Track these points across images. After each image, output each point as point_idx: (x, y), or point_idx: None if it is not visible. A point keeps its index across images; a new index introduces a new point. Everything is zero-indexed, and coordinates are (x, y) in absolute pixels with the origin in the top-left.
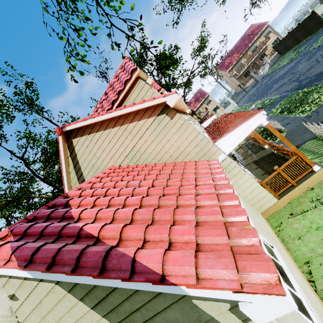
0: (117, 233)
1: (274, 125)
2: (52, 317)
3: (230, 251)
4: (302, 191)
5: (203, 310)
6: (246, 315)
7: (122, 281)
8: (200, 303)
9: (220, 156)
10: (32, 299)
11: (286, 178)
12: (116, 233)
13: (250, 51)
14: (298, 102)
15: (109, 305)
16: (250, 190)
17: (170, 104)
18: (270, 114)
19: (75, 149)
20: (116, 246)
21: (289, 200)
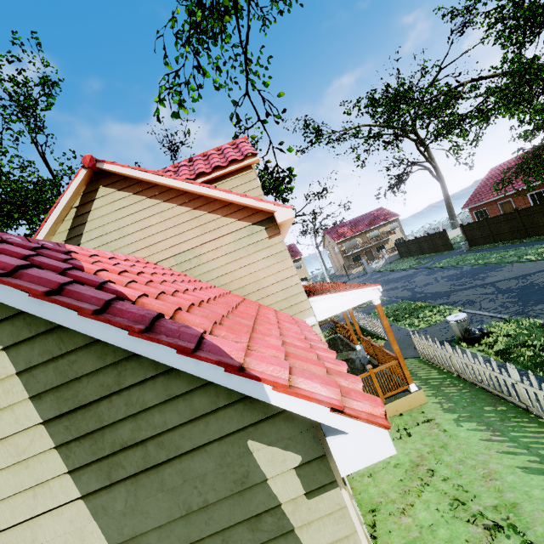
0: (171, 310)
1: (375, 327)
2: None
3: None
4: (388, 414)
5: (257, 463)
6: (316, 483)
7: (178, 354)
8: (258, 449)
9: (309, 318)
10: None
11: (377, 387)
12: (169, 309)
13: (370, 234)
14: (408, 312)
15: (90, 422)
16: None
17: (279, 218)
18: (372, 314)
19: (95, 203)
20: None
21: None
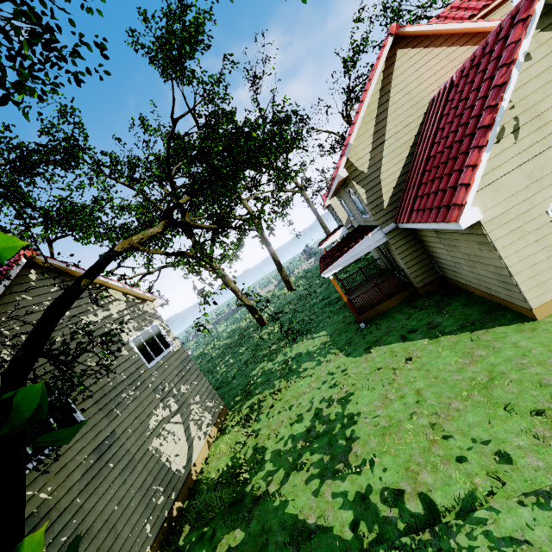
0: None
1: None
2: None
3: None
4: None
5: None
6: None
7: None
8: None
9: None
10: (549, 58)
11: None
12: None
13: None
14: None
15: None
16: None
17: None
18: None
19: (396, 64)
20: None
21: None
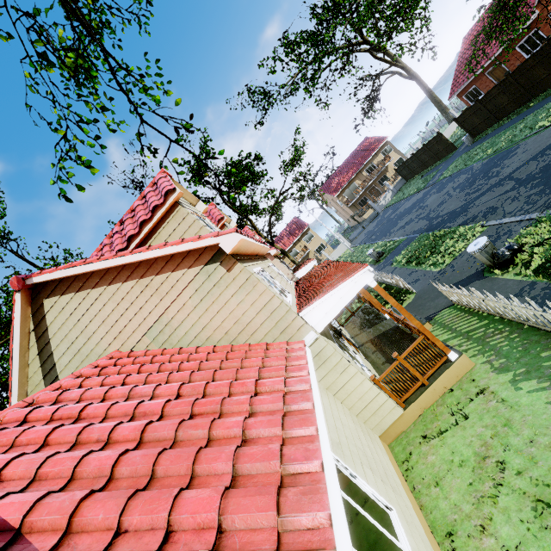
0: (64, 517)
1: (399, 282)
2: None
3: (276, 545)
4: (437, 394)
5: None
6: None
7: None
8: None
9: (308, 335)
10: None
11: (413, 372)
12: (62, 517)
13: (365, 171)
14: (428, 249)
15: None
16: (358, 393)
17: (226, 248)
18: (394, 263)
19: (47, 318)
20: (52, 550)
21: (421, 410)
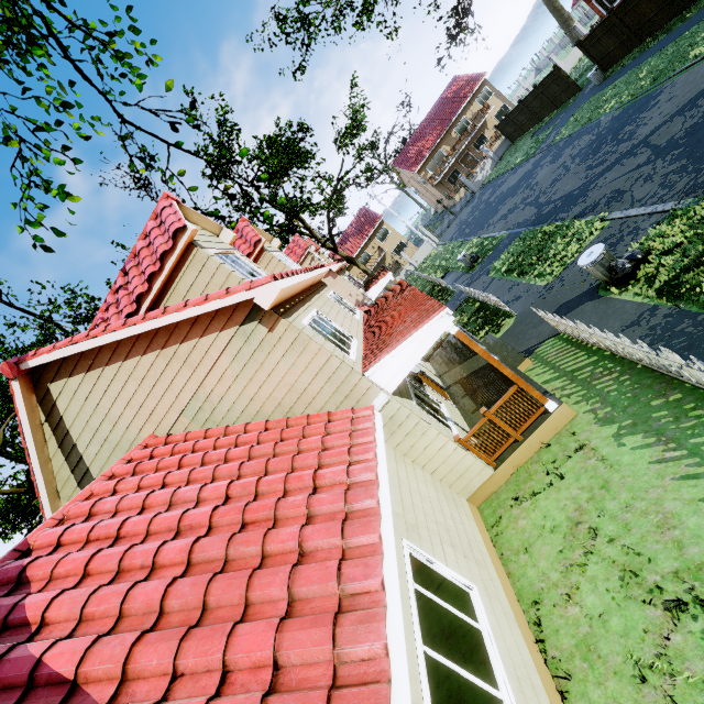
0: (118, 666)
1: (495, 302)
2: None
3: (331, 681)
4: (532, 450)
5: None
6: None
7: None
8: None
9: (377, 398)
10: None
11: (504, 428)
12: (116, 666)
13: (455, 130)
14: (534, 253)
15: None
16: (441, 457)
17: (264, 303)
18: (492, 272)
19: (59, 406)
20: (111, 701)
21: (514, 468)
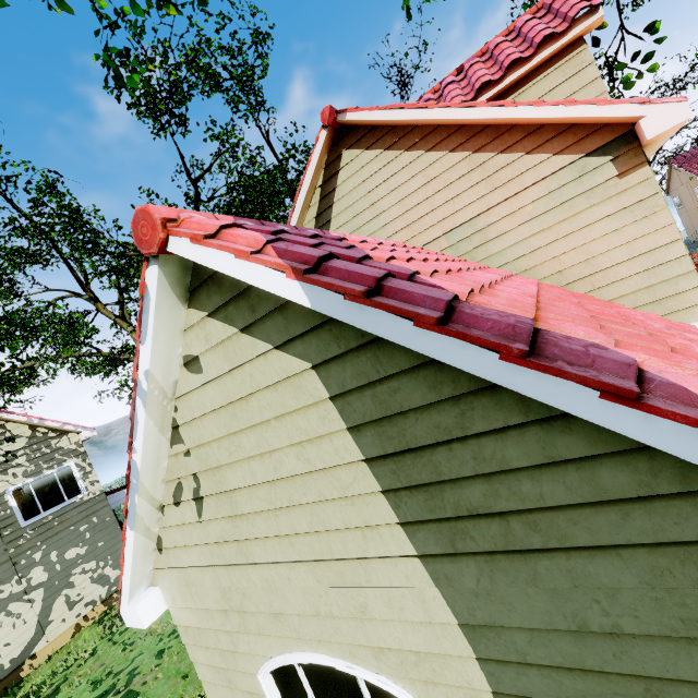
0: (527, 314)
1: None
2: (254, 440)
3: None
4: None
5: None
6: None
7: (603, 399)
8: None
9: None
10: (231, 383)
11: None
12: (524, 313)
13: None
14: None
15: (422, 471)
16: None
17: (650, 129)
18: None
19: (340, 175)
20: None
21: None
